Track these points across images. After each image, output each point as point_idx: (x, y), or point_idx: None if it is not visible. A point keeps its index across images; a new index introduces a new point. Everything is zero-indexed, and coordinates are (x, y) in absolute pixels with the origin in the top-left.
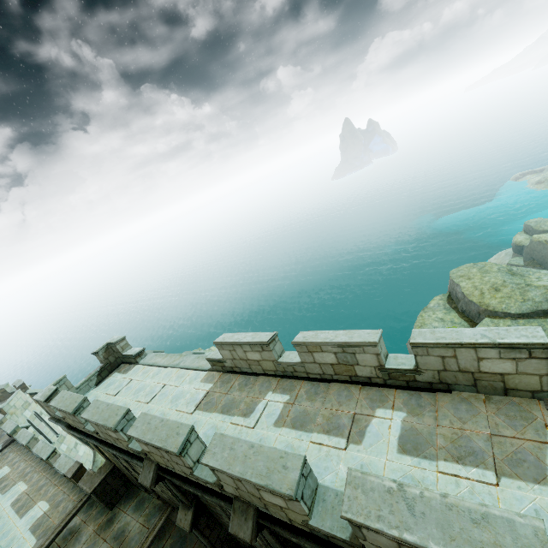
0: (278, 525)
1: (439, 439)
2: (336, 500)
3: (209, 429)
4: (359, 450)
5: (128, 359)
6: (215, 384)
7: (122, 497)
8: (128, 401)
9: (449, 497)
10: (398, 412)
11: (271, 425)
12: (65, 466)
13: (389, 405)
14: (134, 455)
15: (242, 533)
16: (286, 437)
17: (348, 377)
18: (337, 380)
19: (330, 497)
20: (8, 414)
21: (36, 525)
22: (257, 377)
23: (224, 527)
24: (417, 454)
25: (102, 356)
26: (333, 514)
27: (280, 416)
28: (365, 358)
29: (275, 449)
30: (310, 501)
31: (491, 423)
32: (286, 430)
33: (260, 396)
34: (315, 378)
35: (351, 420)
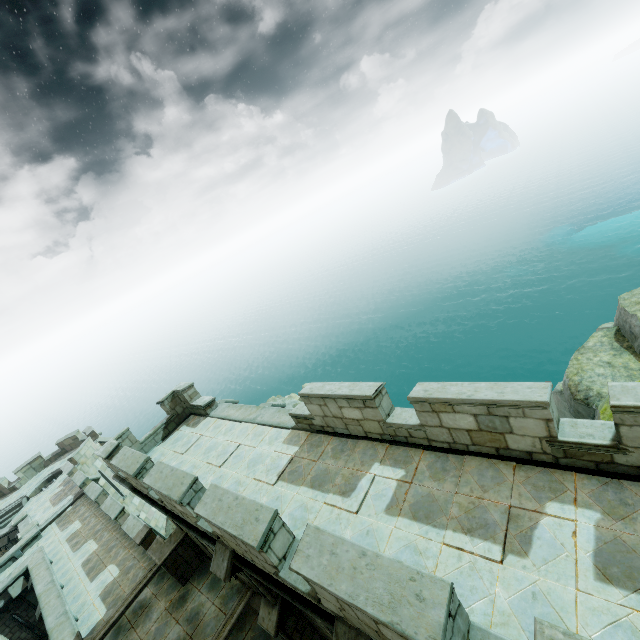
0: None
1: None
2: None
3: (296, 509)
4: (525, 567)
5: (197, 410)
6: (301, 448)
7: (195, 571)
8: (198, 462)
9: None
10: (586, 510)
11: (382, 512)
12: (133, 529)
13: (567, 497)
14: (205, 534)
15: None
16: (405, 531)
17: (493, 449)
18: (476, 453)
19: None
20: (79, 464)
21: (106, 592)
22: (356, 440)
23: (318, 629)
24: (634, 586)
25: (168, 406)
26: None
27: (393, 499)
28: (524, 424)
29: (400, 563)
30: None
31: None
32: (404, 521)
33: (363, 469)
34: (441, 448)
35: (506, 517)
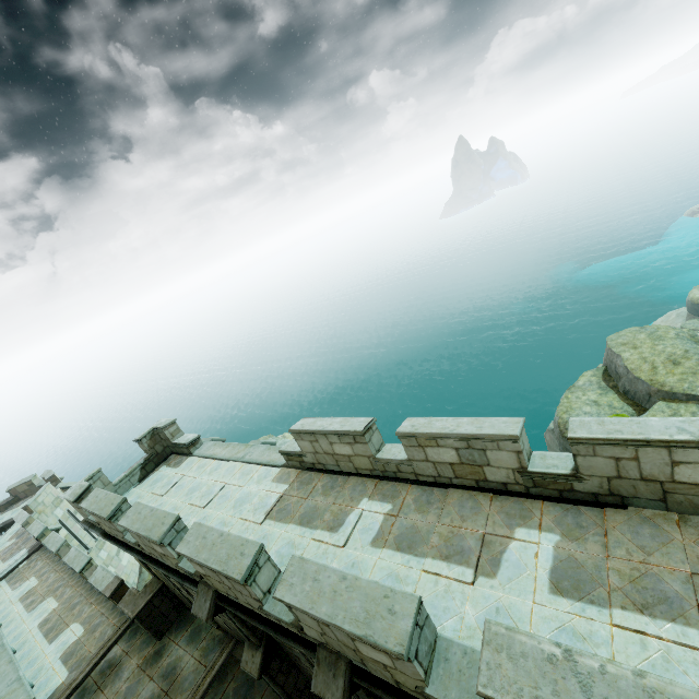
0: (380, 687)
1: (612, 577)
2: (464, 660)
3: (283, 546)
4: (492, 586)
5: (179, 448)
6: (291, 486)
7: (172, 624)
8: (179, 503)
9: (649, 676)
10: (548, 534)
11: (368, 545)
12: (102, 581)
13: (534, 523)
14: (186, 576)
15: (330, 695)
16: (388, 562)
17: (473, 481)
18: (458, 485)
19: (456, 656)
20: (36, 513)
21: (68, 653)
22: (347, 477)
23: (303, 672)
24: (579, 596)
25: (146, 445)
26: (460, 680)
27: (379, 532)
28: (499, 457)
29: (376, 584)
30: (427, 660)
31: (691, 556)
32: (388, 552)
33: (352, 504)
34: (427, 482)
35: (480, 543)
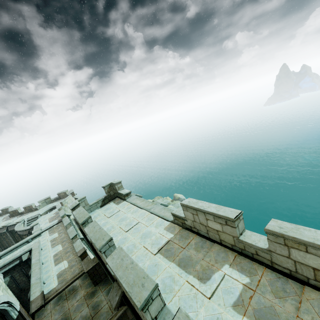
0: None
1: None
2: None
3: (167, 277)
4: None
5: (120, 195)
6: (175, 236)
7: (102, 280)
8: (115, 225)
9: None
10: None
11: (229, 306)
12: (78, 247)
13: None
14: (109, 272)
15: None
16: None
17: None
18: (315, 286)
19: None
20: (64, 206)
21: (60, 274)
22: (212, 243)
23: None
24: None
25: (106, 190)
26: None
27: (239, 299)
28: None
29: None
30: None
31: None
32: None
33: (216, 265)
34: (281, 271)
35: None
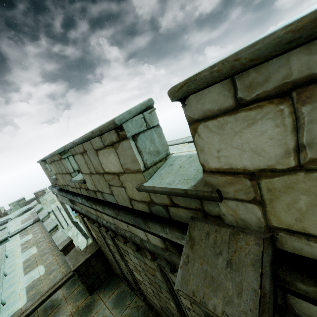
0: None
1: None
2: None
3: None
4: None
5: None
6: None
7: (102, 284)
8: None
9: None
10: None
11: None
12: (59, 239)
13: None
14: (150, 214)
15: None
16: None
17: None
18: None
19: None
20: (42, 204)
21: (31, 285)
22: None
23: None
24: None
25: None
26: None
27: None
28: None
29: None
30: None
31: None
32: None
33: None
34: None
35: None
